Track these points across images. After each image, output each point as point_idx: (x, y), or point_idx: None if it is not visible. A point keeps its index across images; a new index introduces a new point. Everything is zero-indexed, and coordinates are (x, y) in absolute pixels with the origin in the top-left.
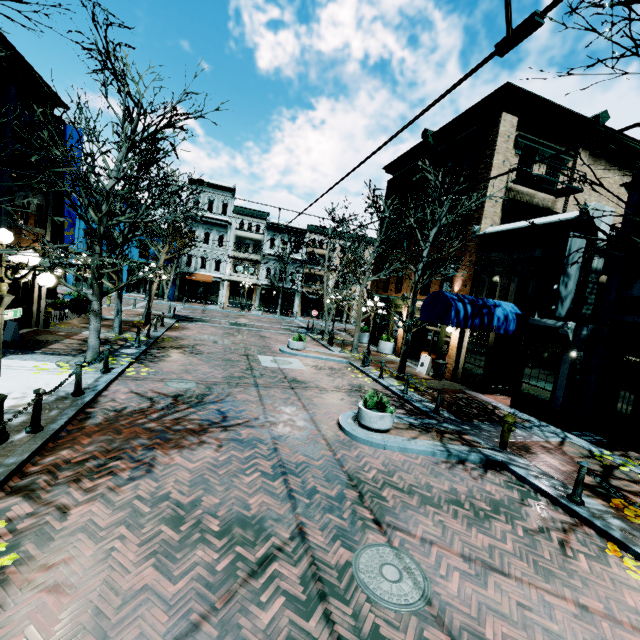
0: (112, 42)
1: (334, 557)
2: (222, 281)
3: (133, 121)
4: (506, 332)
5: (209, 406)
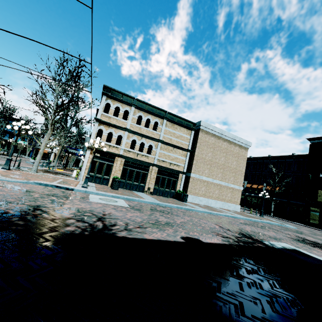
0: (1, 97)
1: (0, 158)
2: (52, 153)
3: (3, 109)
4: (80, 155)
5: (3, 157)
